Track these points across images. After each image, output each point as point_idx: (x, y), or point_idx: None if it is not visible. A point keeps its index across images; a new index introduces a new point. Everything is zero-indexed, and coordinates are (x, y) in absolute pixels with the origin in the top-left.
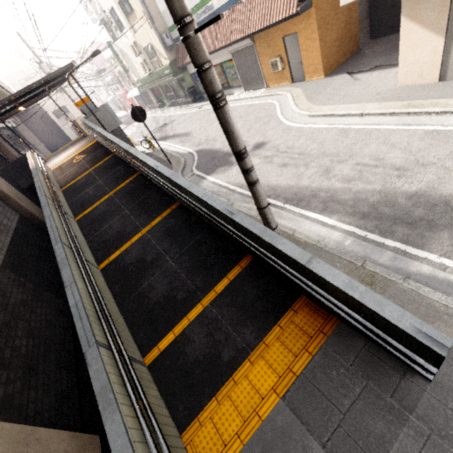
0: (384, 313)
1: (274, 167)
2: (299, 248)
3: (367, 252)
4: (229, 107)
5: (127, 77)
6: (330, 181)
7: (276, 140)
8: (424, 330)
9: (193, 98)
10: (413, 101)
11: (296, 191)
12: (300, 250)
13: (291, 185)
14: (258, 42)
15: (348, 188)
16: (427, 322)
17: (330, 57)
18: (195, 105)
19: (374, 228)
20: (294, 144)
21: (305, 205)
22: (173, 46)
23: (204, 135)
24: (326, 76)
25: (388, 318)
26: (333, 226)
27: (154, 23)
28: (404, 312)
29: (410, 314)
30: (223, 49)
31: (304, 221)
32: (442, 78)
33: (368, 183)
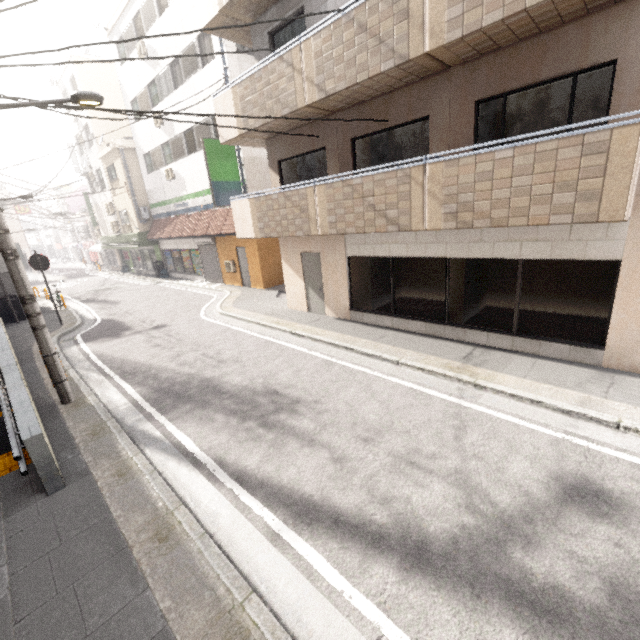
0: (21, 418)
1: (147, 346)
2: (20, 379)
3: (127, 415)
4: (20, 263)
5: (98, 230)
6: (171, 363)
7: (177, 326)
8: (32, 427)
9: (157, 272)
10: (282, 320)
11: (138, 366)
12: (19, 379)
13: (140, 362)
14: (219, 244)
15: (175, 370)
16: (98, 458)
17: (272, 275)
18: (155, 280)
19: (154, 399)
20: (185, 331)
21: (130, 378)
22: (150, 220)
23: (129, 308)
24: (267, 288)
25: (18, 421)
26: (128, 395)
27: (134, 196)
28: (34, 418)
29: (36, 419)
30: (187, 238)
31: (113, 389)
32: (309, 309)
33: (191, 368)
